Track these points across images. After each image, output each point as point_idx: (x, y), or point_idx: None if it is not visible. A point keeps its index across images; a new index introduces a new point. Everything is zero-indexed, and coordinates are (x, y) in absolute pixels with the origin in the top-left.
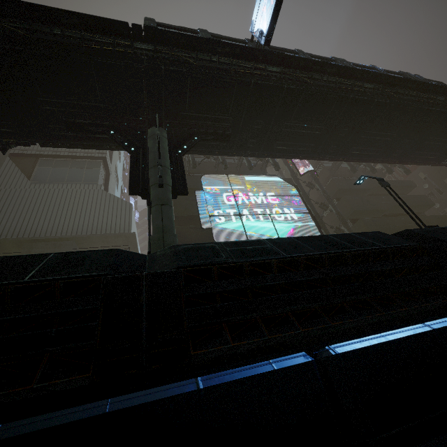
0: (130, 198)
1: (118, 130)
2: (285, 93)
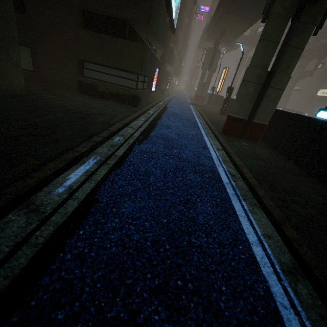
0: None
1: None
2: None
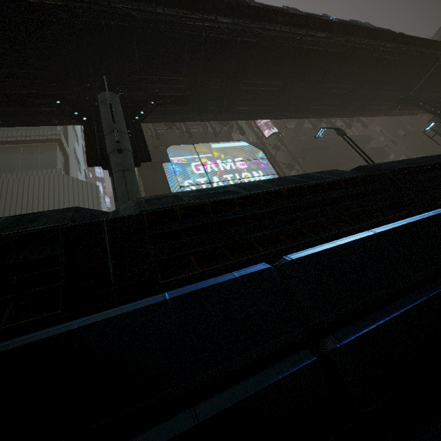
0: (96, 182)
1: (64, 99)
2: (239, 47)
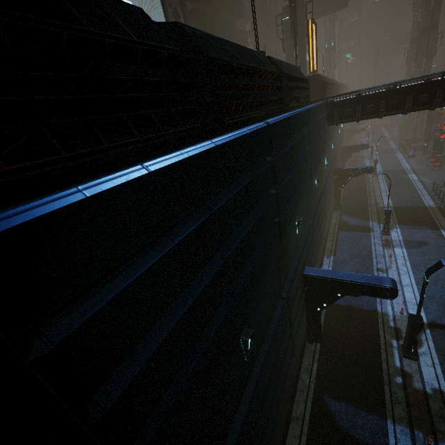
0: None
1: None
2: None
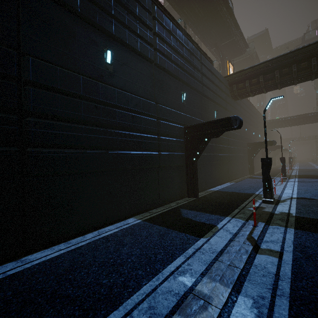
0: None
1: None
2: None
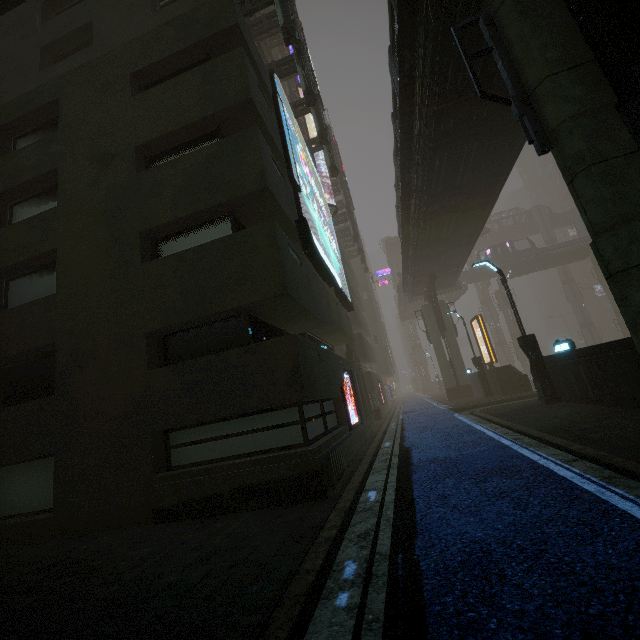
0: None
1: None
2: None
